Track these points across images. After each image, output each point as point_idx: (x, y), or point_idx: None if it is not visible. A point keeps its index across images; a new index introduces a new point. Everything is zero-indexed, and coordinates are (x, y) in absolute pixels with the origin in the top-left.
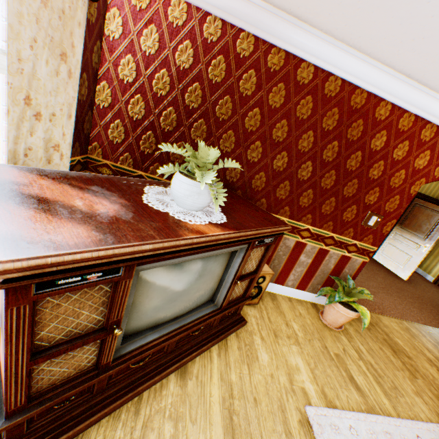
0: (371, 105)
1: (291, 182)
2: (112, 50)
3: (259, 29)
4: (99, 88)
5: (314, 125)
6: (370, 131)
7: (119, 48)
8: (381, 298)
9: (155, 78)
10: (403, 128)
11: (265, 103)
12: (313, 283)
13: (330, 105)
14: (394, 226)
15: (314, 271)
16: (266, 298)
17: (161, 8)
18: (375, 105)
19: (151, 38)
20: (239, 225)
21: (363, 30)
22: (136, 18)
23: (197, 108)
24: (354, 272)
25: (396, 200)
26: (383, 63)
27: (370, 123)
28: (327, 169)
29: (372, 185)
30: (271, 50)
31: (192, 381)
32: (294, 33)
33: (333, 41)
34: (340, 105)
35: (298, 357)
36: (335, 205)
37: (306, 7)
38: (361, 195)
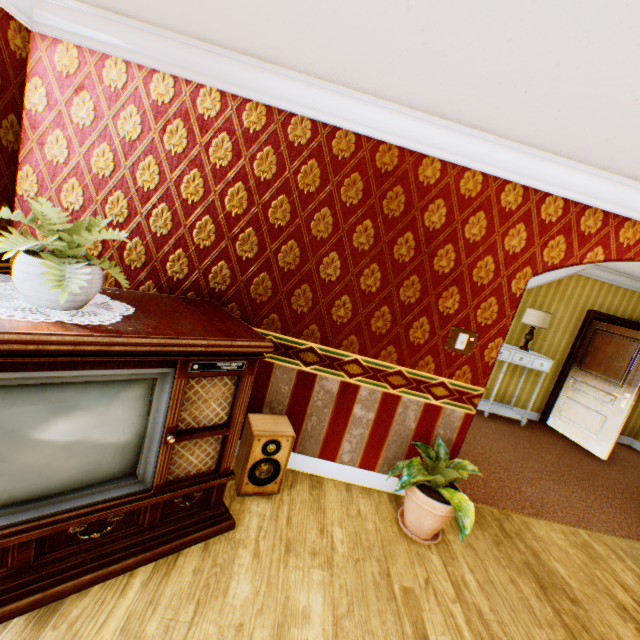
0: (409, 165)
1: (312, 286)
2: (36, 126)
3: (222, 81)
4: (22, 174)
5: (329, 199)
6: (418, 201)
7: (45, 123)
8: (542, 489)
9: (94, 155)
10: (470, 193)
11: (250, 174)
12: (388, 457)
13: (346, 170)
14: (570, 367)
15: (384, 435)
16: (301, 484)
17: (94, 71)
18: (416, 165)
19: (85, 107)
20: (132, 330)
21: (339, 58)
22: (64, 85)
23: (155, 190)
24: (455, 434)
25: (492, 305)
26: (401, 104)
27: (414, 190)
28: (365, 262)
29: (444, 283)
30: (247, 106)
31: (56, 632)
32: (270, 81)
33: (323, 84)
34: (362, 168)
35: (316, 592)
36: (391, 318)
37: (260, 42)
38: (431, 299)
